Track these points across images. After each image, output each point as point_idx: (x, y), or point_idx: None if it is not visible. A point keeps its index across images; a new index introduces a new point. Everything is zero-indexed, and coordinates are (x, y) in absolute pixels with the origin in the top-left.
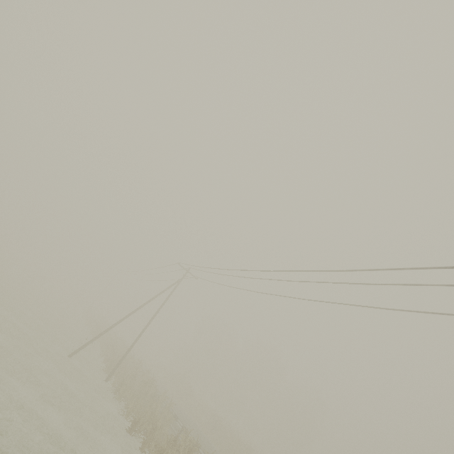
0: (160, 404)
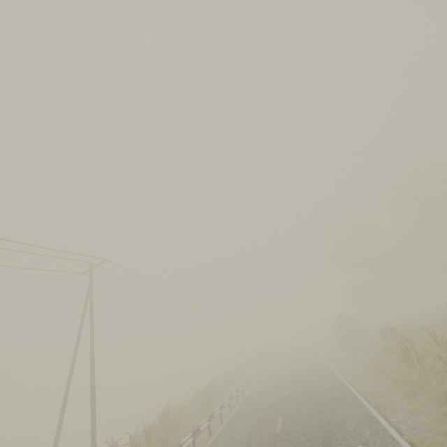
0: None
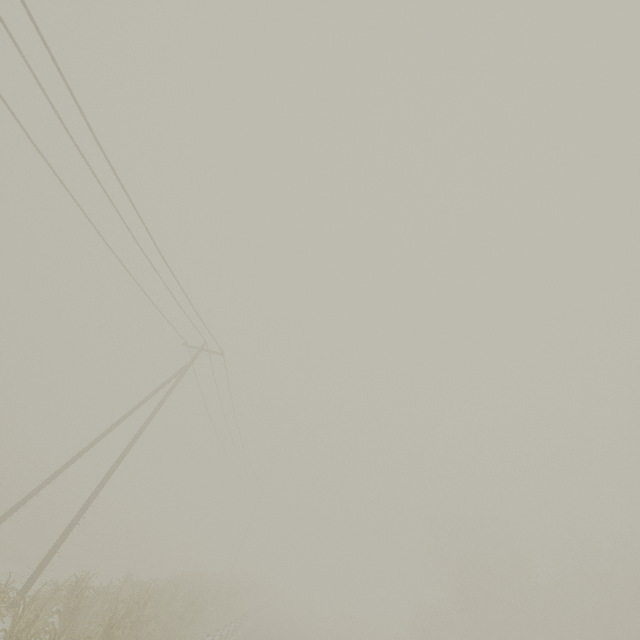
0: (29, 606)
